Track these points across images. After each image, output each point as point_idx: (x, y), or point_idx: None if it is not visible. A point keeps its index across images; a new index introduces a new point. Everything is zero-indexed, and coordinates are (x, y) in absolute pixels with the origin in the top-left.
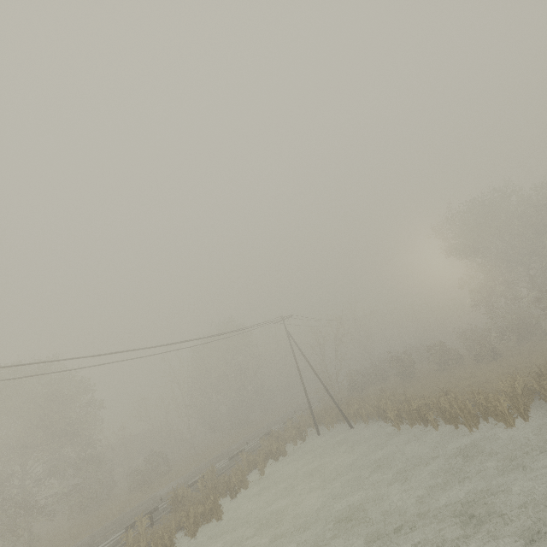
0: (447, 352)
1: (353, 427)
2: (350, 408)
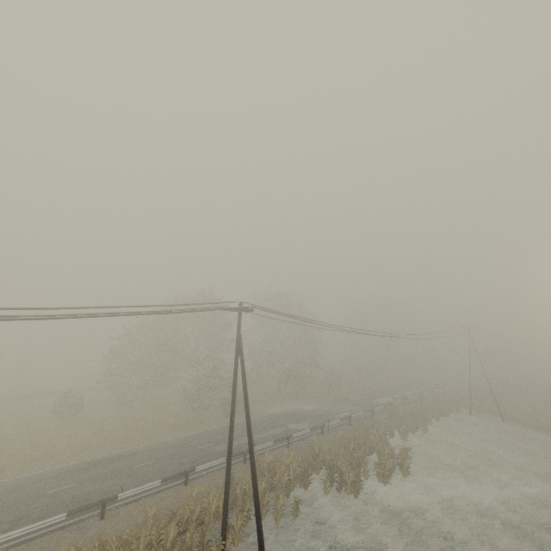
0: None
1: (505, 422)
2: (505, 409)
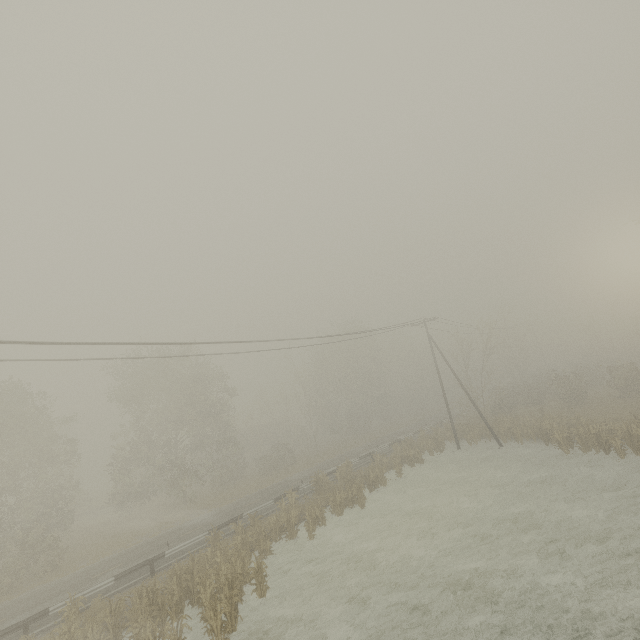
0: (638, 376)
1: (503, 446)
2: (500, 425)
